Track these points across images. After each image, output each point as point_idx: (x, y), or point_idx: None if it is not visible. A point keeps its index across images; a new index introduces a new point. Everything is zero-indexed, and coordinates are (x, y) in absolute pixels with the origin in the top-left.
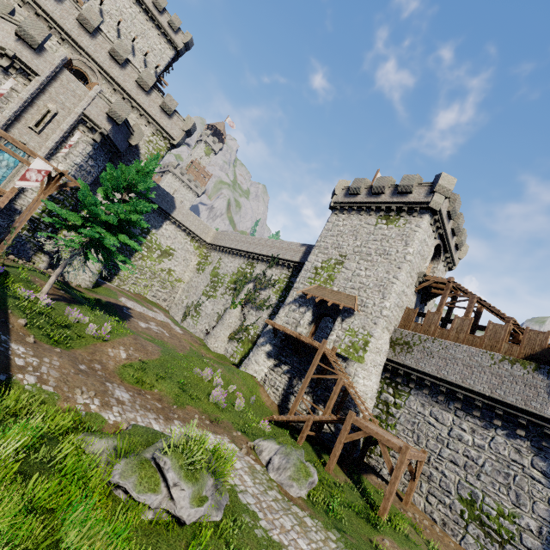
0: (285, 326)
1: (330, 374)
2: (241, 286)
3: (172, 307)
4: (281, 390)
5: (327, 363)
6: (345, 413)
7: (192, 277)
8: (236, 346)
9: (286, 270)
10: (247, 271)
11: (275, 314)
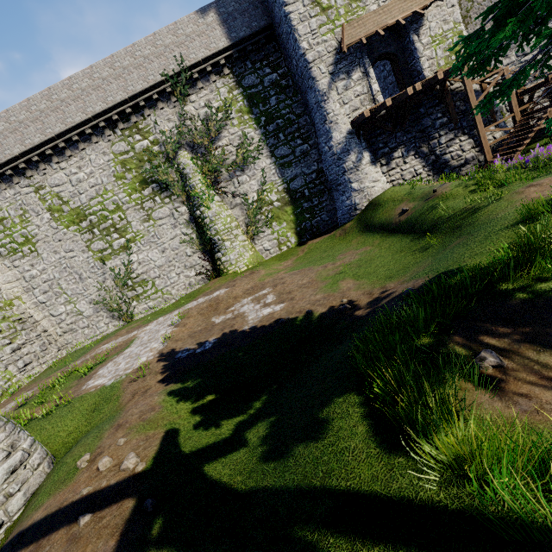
0: (356, 115)
1: (455, 100)
2: (168, 174)
3: (65, 343)
4: (423, 170)
5: (448, 92)
6: (496, 112)
7: (19, 275)
8: (272, 232)
9: (218, 79)
10: (145, 146)
11: (277, 146)
